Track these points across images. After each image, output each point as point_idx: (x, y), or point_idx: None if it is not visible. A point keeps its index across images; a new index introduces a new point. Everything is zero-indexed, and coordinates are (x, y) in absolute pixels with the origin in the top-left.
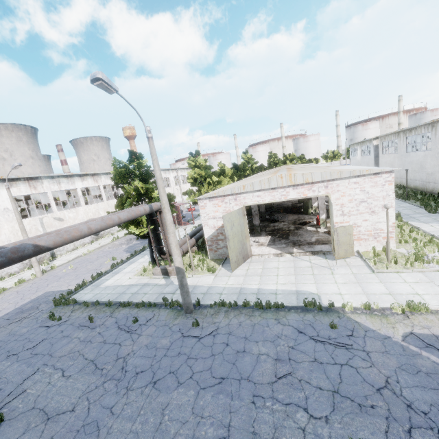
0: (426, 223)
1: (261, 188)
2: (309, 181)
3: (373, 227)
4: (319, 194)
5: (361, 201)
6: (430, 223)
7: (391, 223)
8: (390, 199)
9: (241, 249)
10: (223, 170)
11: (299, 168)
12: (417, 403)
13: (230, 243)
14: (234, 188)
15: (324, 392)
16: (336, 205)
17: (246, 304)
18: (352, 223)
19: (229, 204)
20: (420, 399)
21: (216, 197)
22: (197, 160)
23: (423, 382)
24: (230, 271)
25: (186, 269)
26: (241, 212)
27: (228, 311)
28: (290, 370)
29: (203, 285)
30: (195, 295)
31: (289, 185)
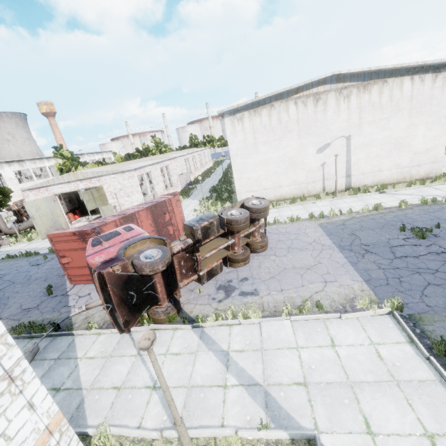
0: (193, 199)
1: (59, 182)
2: (86, 177)
3: (131, 205)
4: (97, 185)
5: (120, 189)
6: (194, 199)
7: (139, 202)
8: (135, 187)
9: (52, 224)
10: (103, 159)
11: (133, 161)
12: (33, 277)
13: (37, 221)
14: (42, 182)
15: (4, 281)
16: (108, 192)
17: (22, 255)
18: (120, 203)
19: (44, 194)
20: (36, 276)
21: (34, 189)
22: (63, 153)
23: (47, 271)
24: (43, 240)
25: (17, 241)
26: (49, 199)
27: (10, 260)
28: (1, 277)
29: (16, 249)
30: (3, 255)
31: (78, 180)
